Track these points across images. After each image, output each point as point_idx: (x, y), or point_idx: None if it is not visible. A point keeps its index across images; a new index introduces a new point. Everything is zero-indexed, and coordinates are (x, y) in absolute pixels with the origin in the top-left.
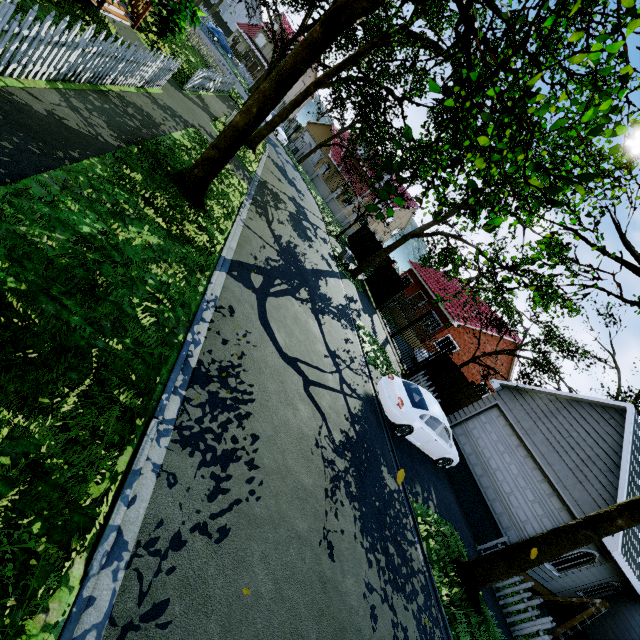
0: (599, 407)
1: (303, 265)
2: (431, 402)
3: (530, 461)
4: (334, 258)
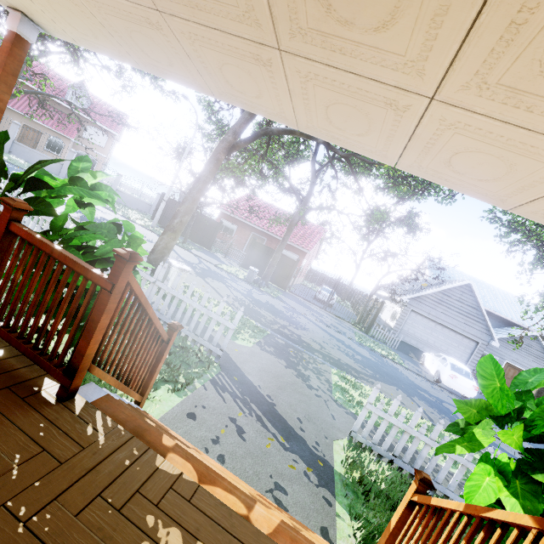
0: (457, 287)
1: (368, 363)
2: (460, 364)
3: (445, 329)
4: (253, 287)
